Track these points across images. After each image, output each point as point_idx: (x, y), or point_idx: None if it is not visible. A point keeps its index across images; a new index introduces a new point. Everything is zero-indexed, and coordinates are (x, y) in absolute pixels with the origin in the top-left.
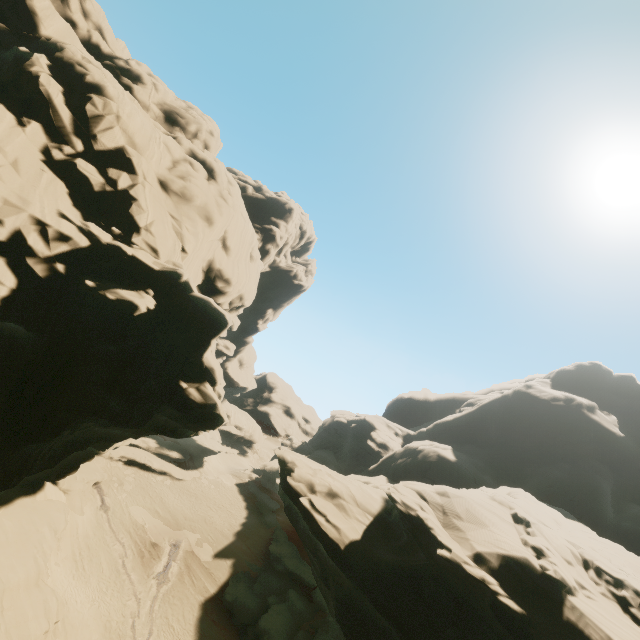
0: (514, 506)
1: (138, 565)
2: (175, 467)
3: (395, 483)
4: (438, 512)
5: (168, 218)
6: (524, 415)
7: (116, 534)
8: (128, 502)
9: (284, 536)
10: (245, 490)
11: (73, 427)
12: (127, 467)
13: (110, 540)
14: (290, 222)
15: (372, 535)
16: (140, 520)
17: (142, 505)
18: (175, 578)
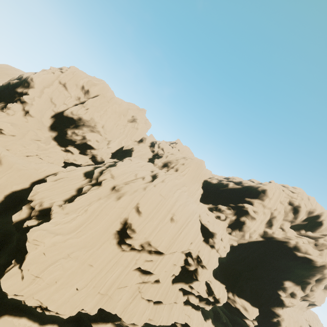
0: None
1: None
2: None
3: None
4: None
5: (96, 198)
6: None
7: None
8: None
9: None
10: None
11: None
12: None
13: None
14: (266, 199)
15: None
16: None
17: None
18: None
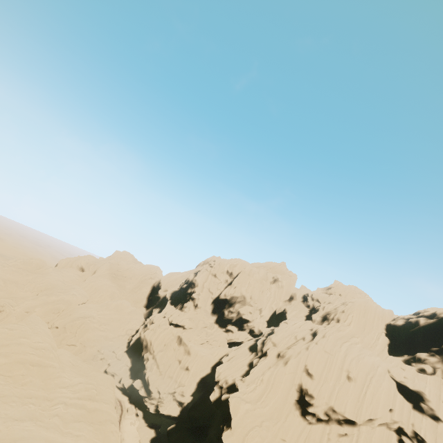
0: None
1: None
2: None
3: None
4: None
5: (266, 368)
6: None
7: None
8: None
9: None
10: None
11: None
12: None
13: None
14: None
15: None
16: None
17: None
18: None
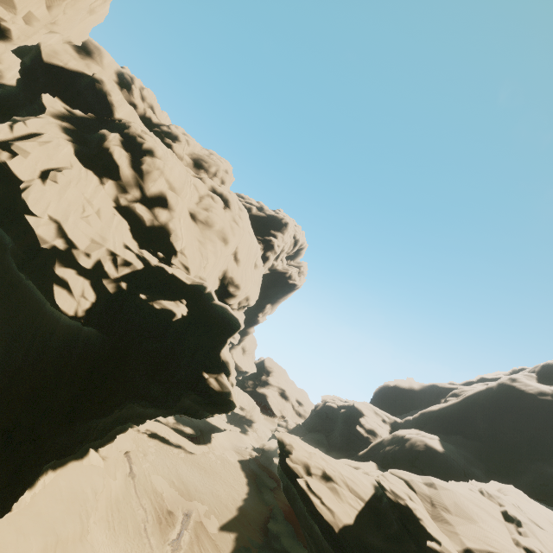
0: (504, 503)
1: (156, 530)
2: (188, 441)
3: (384, 470)
4: (426, 503)
5: (196, 242)
6: (511, 408)
7: (140, 500)
8: (150, 471)
9: (281, 515)
10: (246, 467)
11: (122, 407)
12: (150, 439)
13: (135, 505)
14: (286, 233)
15: (364, 521)
16: (159, 488)
17: (161, 475)
18: (186, 546)
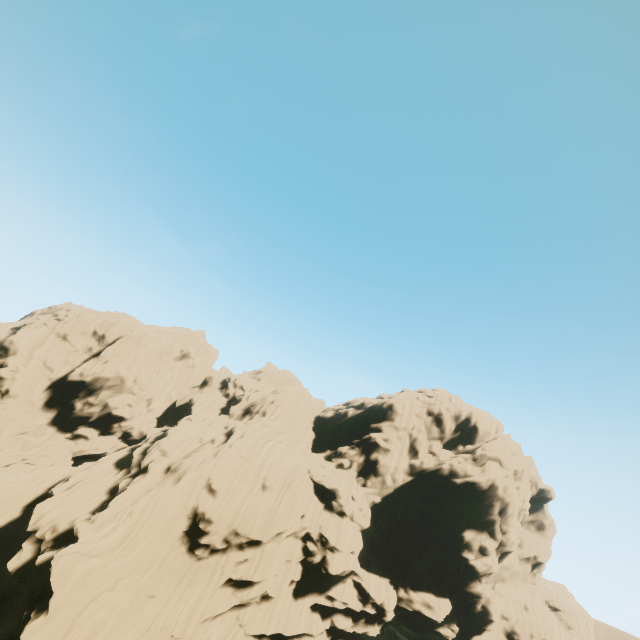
0: None
1: None
2: None
3: None
4: None
5: (143, 492)
6: None
7: None
8: None
9: None
10: None
11: None
12: None
13: None
14: (396, 418)
15: None
16: None
17: None
18: None
